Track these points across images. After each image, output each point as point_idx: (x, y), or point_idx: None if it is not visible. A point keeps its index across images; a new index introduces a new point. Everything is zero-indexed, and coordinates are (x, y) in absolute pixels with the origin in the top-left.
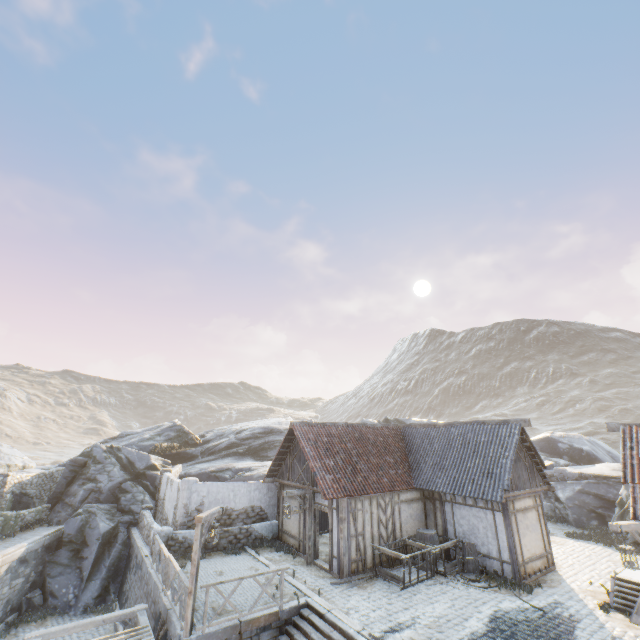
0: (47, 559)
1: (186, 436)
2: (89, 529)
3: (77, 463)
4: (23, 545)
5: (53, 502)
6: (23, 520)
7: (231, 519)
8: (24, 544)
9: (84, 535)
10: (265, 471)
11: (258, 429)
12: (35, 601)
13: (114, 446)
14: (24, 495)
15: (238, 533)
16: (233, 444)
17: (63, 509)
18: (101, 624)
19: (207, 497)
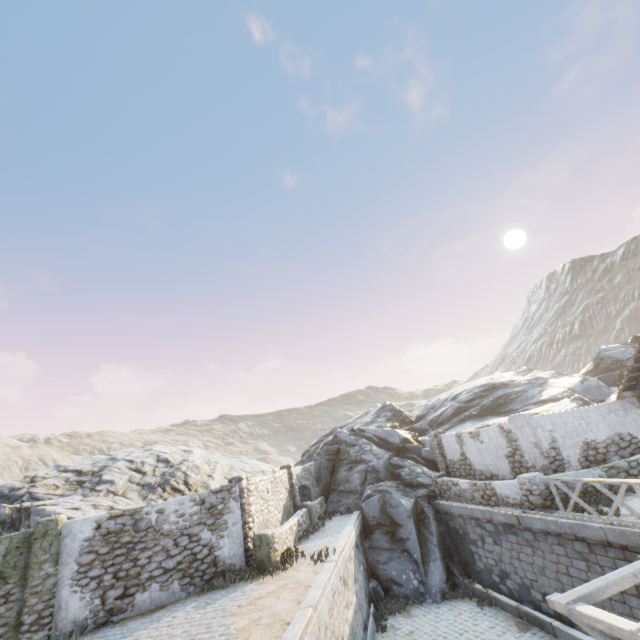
0: (367, 545)
1: (400, 415)
2: (391, 508)
3: (330, 451)
4: (351, 528)
5: (325, 494)
6: (316, 512)
7: (600, 454)
8: (351, 527)
9: (389, 516)
10: (565, 406)
11: (475, 389)
12: (378, 592)
13: (354, 429)
14: (304, 488)
15: (627, 468)
16: (460, 409)
17: (342, 497)
18: (633, 581)
19: (554, 431)
